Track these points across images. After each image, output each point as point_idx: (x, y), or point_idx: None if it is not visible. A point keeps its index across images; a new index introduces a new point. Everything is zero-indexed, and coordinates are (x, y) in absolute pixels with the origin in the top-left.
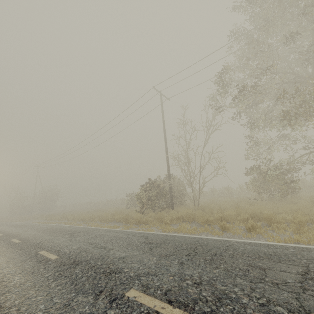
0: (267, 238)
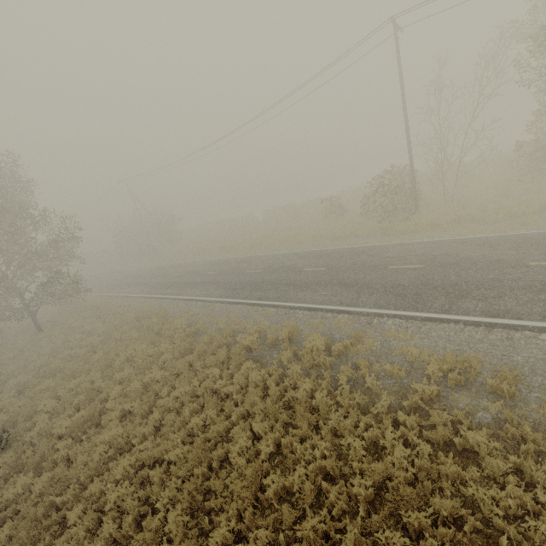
0: None
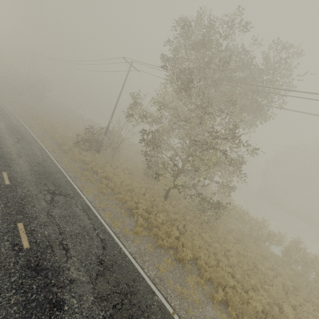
0: (79, 183)
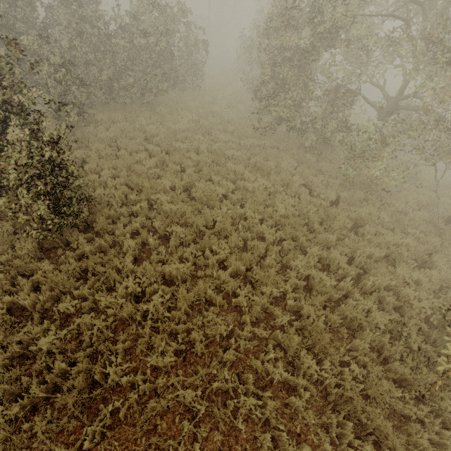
0: None
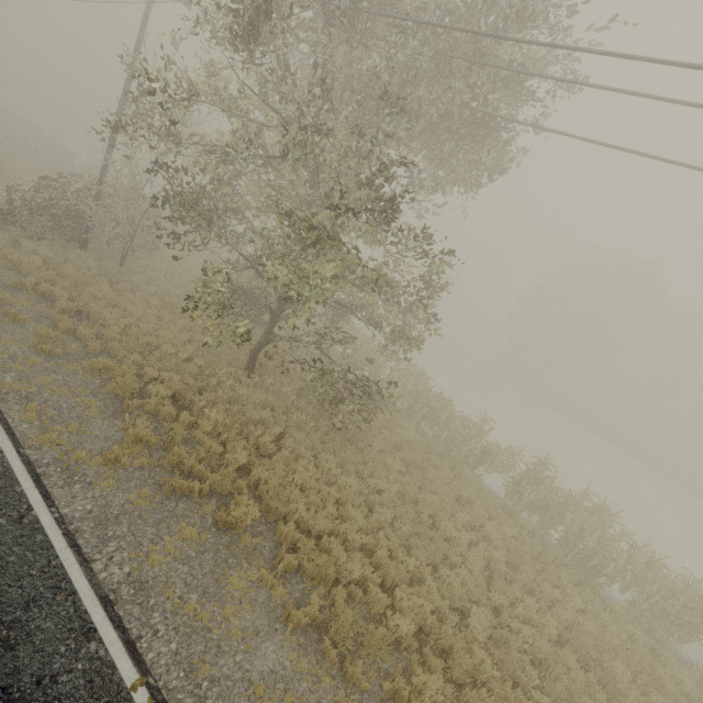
0: None
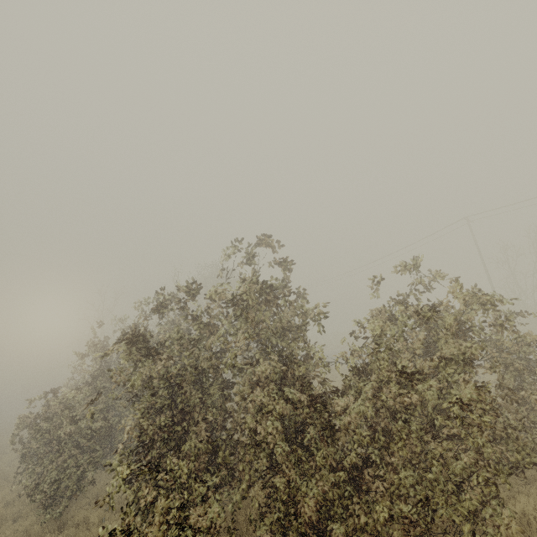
0: None
